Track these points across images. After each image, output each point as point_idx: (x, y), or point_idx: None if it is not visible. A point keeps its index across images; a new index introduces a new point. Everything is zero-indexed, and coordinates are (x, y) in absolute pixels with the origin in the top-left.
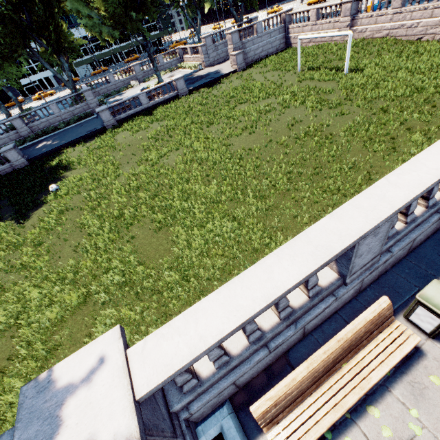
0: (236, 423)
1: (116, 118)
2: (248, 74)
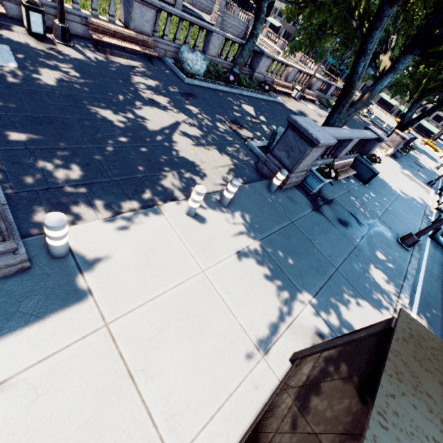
0: None
1: None
2: None
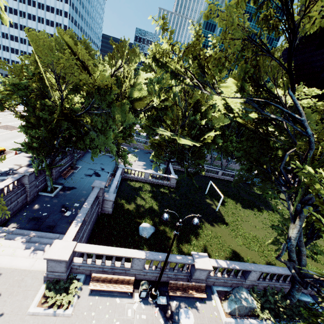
0: None
1: None
2: None
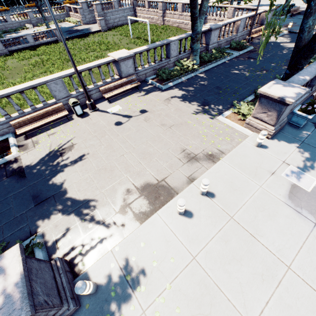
0: (13, 135)
1: (8, 49)
2: (106, 34)
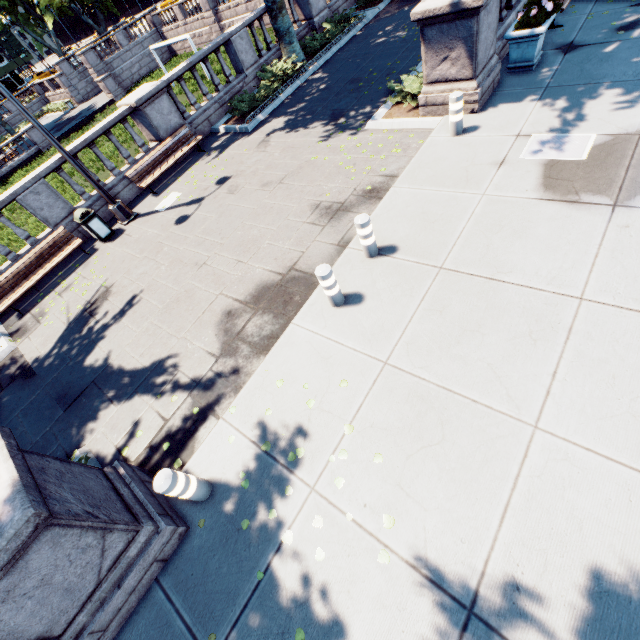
0: None
1: None
2: None
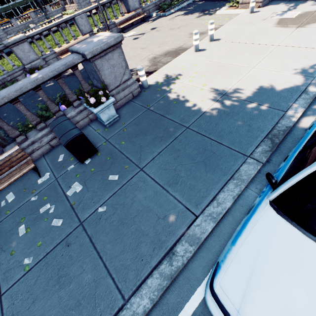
0: None
1: None
2: None
